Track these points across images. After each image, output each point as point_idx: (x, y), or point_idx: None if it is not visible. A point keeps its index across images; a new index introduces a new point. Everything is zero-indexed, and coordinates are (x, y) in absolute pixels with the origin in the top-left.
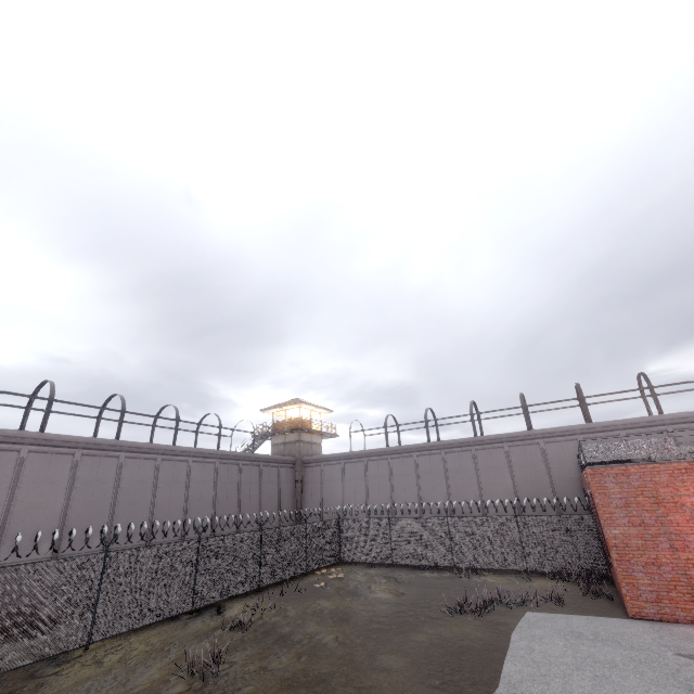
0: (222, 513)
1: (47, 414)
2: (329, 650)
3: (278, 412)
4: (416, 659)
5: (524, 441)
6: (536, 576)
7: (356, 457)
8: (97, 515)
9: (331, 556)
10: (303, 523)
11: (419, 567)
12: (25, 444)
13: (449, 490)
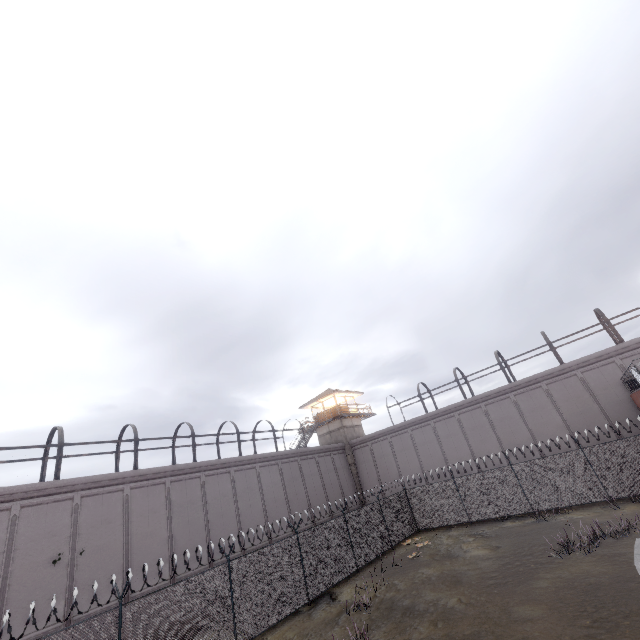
0: (296, 508)
1: (136, 453)
2: (459, 612)
3: (315, 406)
4: (552, 605)
5: (560, 376)
6: (621, 503)
7: (399, 429)
8: (195, 533)
9: (408, 527)
10: (366, 502)
11: (497, 519)
12: (126, 483)
13: (499, 440)
